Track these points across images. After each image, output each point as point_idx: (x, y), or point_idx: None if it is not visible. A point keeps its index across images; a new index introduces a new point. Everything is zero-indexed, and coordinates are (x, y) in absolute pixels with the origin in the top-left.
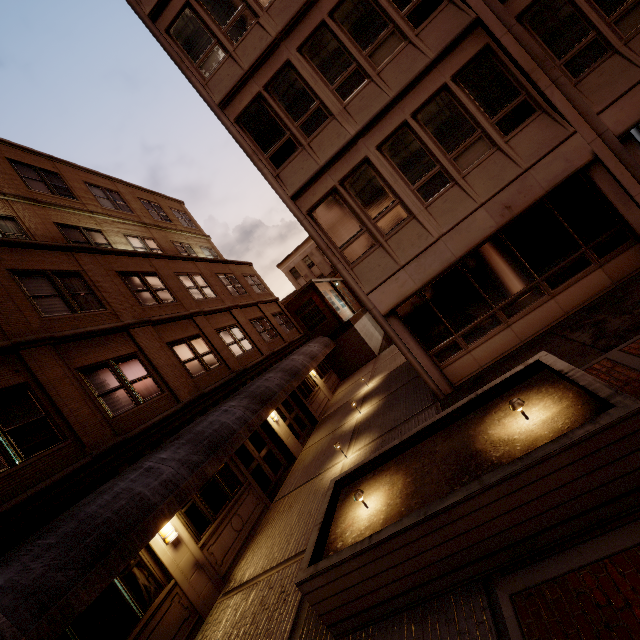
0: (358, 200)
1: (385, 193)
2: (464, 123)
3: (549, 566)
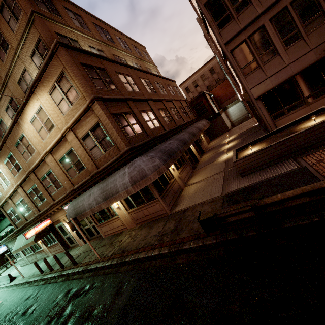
0: (255, 46)
1: (268, 43)
2: (315, 7)
3: (314, 151)
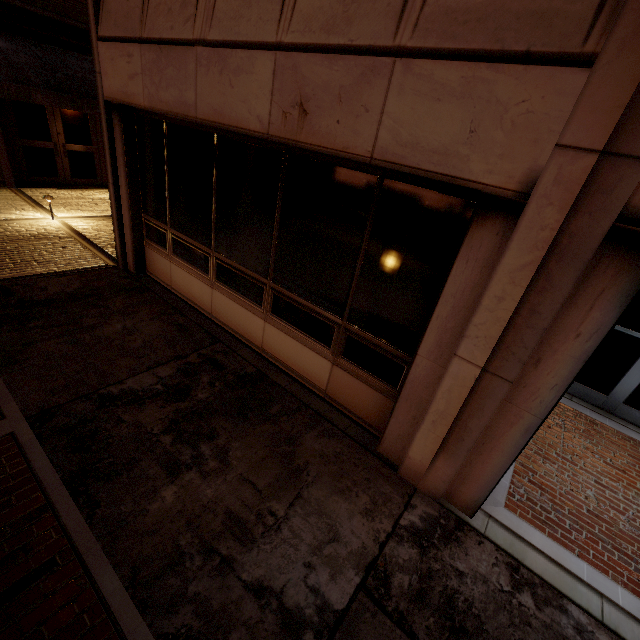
0: None
1: None
2: None
3: None
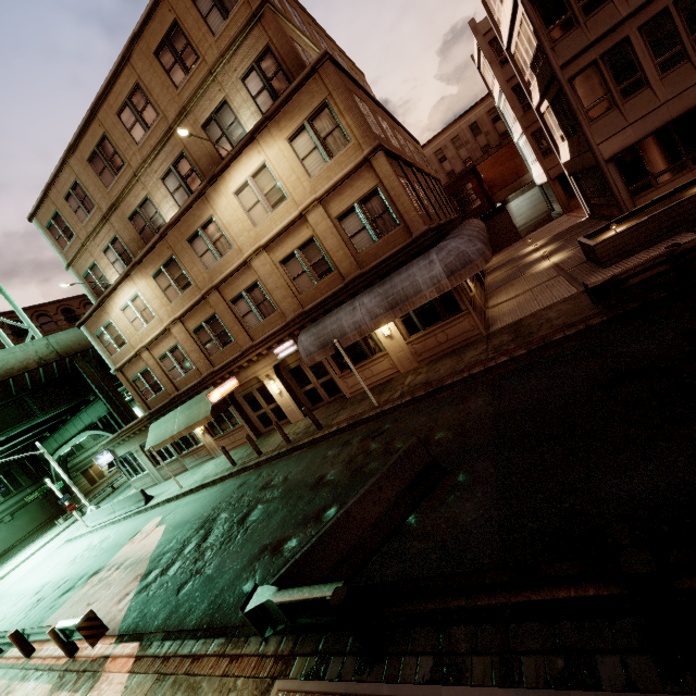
0: (611, 71)
1: (633, 67)
2: None
3: None
